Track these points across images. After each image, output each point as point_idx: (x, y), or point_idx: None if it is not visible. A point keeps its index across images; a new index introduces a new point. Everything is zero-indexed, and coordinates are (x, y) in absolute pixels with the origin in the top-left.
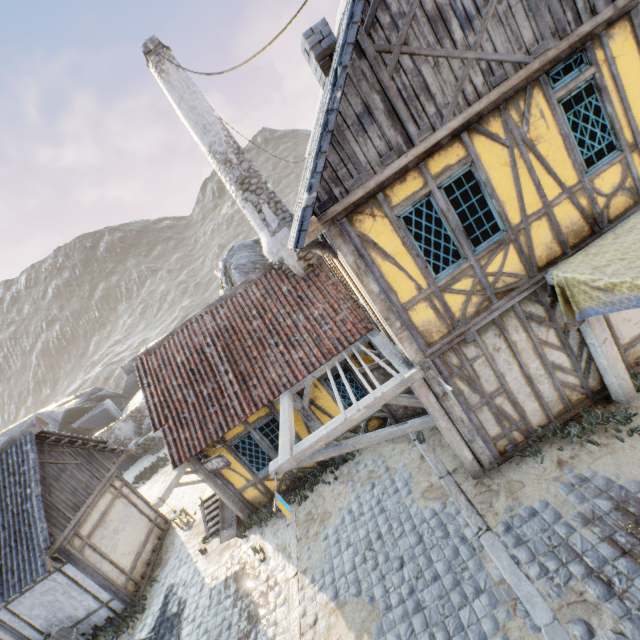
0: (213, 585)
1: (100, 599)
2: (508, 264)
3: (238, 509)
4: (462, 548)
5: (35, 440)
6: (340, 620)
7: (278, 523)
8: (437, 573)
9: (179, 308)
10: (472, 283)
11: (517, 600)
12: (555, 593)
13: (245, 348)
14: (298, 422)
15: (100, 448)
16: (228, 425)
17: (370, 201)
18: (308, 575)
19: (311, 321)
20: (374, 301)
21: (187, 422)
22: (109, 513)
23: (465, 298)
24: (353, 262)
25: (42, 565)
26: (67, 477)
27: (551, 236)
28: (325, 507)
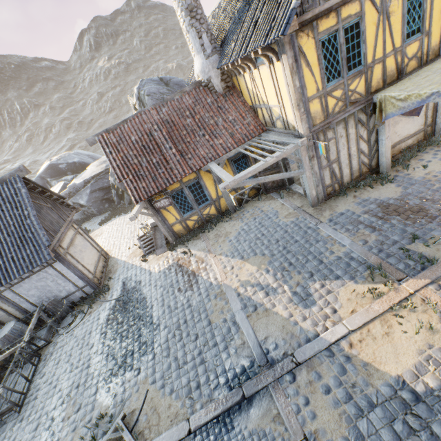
0: (158, 271)
1: (77, 286)
2: (359, 87)
3: (170, 236)
4: (309, 230)
5: (23, 181)
6: (247, 264)
7: (196, 241)
8: (297, 240)
9: (66, 139)
10: (341, 93)
11: (336, 240)
12: (352, 235)
13: (181, 136)
14: (212, 186)
15: (60, 202)
16: (173, 180)
17: (309, 25)
18: (223, 255)
19: (227, 123)
20: (295, 92)
21: (143, 177)
22: (75, 241)
23: (336, 102)
24: (291, 64)
25: (48, 254)
26: (45, 213)
27: (381, 75)
28: (226, 231)
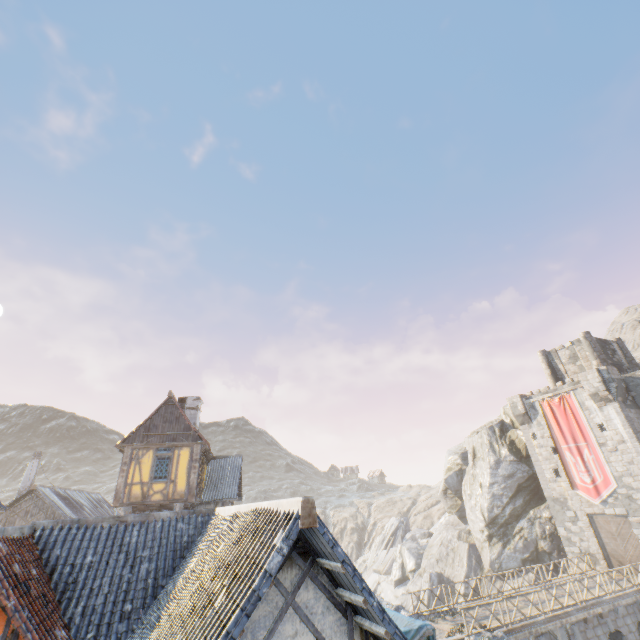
0: None
1: None
2: None
3: None
4: None
5: None
6: None
7: None
8: None
9: None
10: None
11: None
12: None
13: None
14: None
15: None
16: None
17: None
18: None
19: None
20: None
21: None
22: None
23: None
24: None
25: None
26: None
27: None
28: None
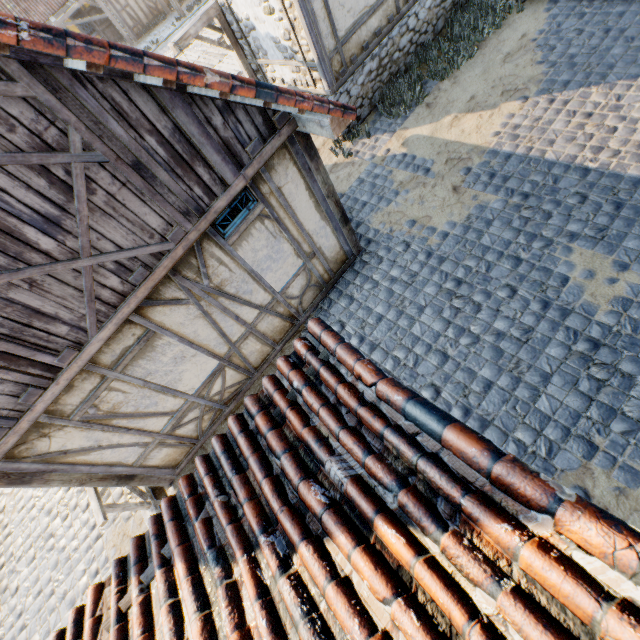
0: None
1: None
2: None
3: None
4: None
5: None
6: None
7: None
8: None
9: None
10: None
11: None
12: None
13: None
14: None
15: None
16: None
17: None
18: None
19: None
20: None
21: None
22: None
23: None
24: None
25: None
26: None
27: None
28: None
